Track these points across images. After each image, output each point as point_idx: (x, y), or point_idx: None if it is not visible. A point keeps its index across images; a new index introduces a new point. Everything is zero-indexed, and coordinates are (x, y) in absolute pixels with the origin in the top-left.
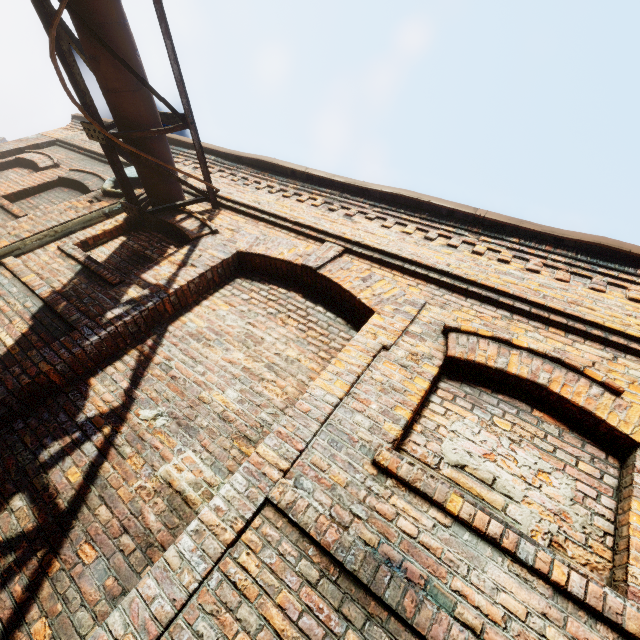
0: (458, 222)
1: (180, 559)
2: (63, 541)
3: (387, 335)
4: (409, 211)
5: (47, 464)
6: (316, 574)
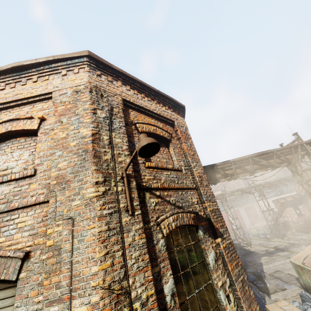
0: None
1: None
2: None
3: None
4: None
5: None
6: None
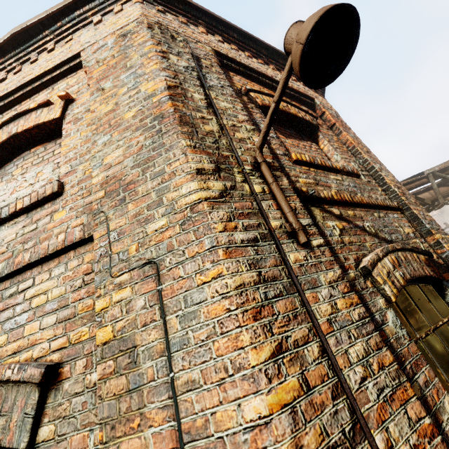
0: None
1: None
2: None
3: None
4: None
5: None
6: None
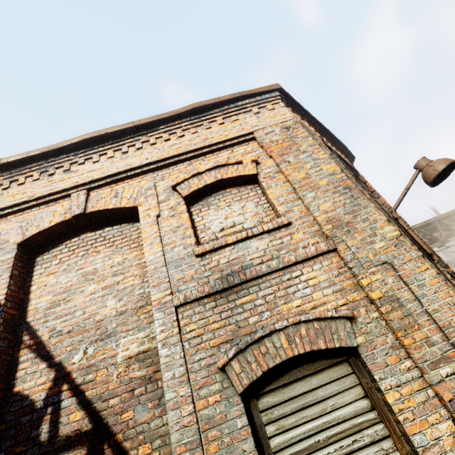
0: (131, 134)
1: (168, 357)
2: (110, 430)
3: (153, 210)
4: (100, 144)
5: (52, 435)
6: (214, 303)
